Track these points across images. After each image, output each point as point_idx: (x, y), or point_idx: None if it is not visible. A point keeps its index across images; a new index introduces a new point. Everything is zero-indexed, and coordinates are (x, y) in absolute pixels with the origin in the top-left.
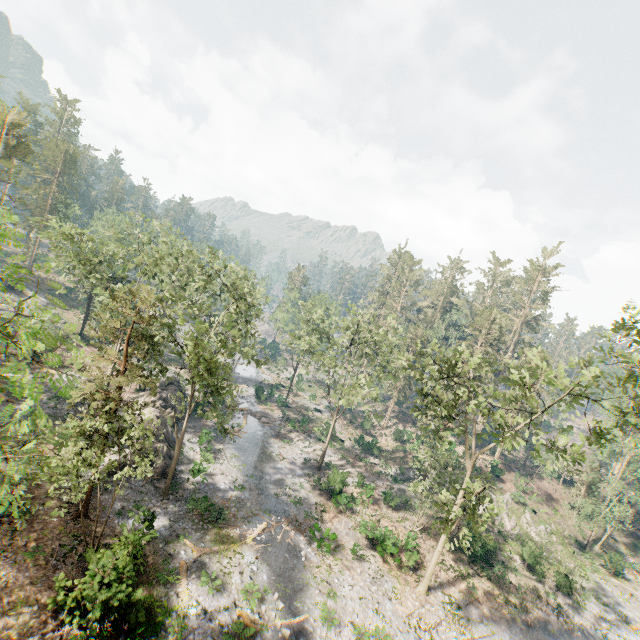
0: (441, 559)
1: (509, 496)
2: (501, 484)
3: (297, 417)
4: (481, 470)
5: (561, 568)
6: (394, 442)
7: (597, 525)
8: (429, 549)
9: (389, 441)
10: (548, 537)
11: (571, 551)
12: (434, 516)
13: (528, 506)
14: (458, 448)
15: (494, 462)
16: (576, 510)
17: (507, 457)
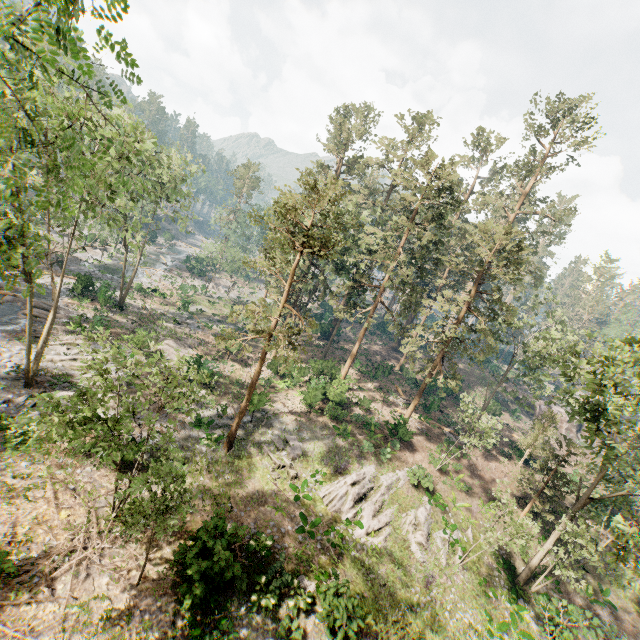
0: (94, 594)
1: (406, 474)
2: (404, 453)
3: (123, 322)
4: (381, 428)
5: (436, 625)
6: (271, 375)
7: (548, 546)
8: (94, 564)
9: (264, 373)
10: (447, 554)
11: (483, 586)
12: (207, 492)
13: (434, 494)
14: (368, 395)
15: (401, 418)
16: (525, 511)
17: (449, 418)
